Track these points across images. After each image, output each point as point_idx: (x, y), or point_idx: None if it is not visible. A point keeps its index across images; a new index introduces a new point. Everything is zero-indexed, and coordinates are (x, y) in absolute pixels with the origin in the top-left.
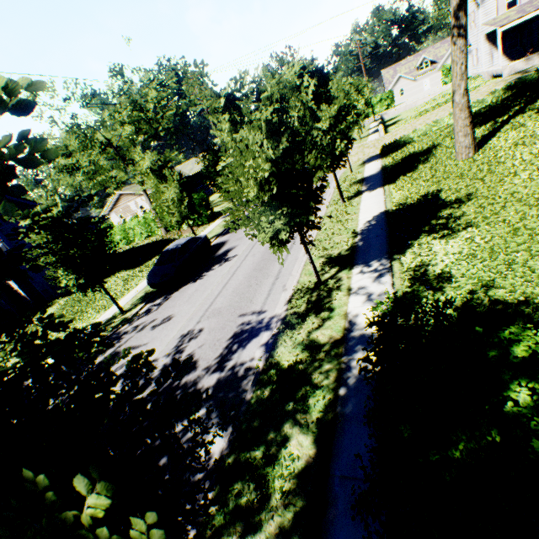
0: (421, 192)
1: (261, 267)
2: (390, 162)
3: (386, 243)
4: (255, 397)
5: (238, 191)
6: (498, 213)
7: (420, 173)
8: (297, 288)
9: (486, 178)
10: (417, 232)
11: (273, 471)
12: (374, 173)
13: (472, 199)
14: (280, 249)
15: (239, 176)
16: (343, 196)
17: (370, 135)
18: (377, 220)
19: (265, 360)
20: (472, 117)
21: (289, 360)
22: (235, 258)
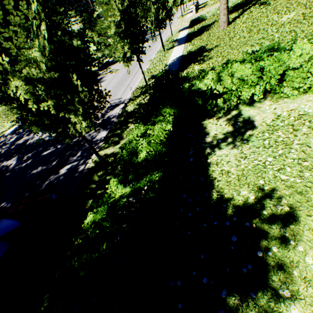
0: (199, 46)
1: (120, 83)
2: (192, 31)
3: (178, 68)
4: (118, 121)
5: (106, 27)
6: (222, 53)
7: (203, 37)
8: (137, 88)
9: (225, 38)
10: (191, 63)
11: (124, 133)
12: (183, 36)
13: (216, 48)
14: (127, 63)
15: (106, 16)
16: (164, 48)
17: (188, 13)
18: (177, 59)
19: (122, 110)
20: (236, 6)
21: (131, 109)
22: (106, 80)
